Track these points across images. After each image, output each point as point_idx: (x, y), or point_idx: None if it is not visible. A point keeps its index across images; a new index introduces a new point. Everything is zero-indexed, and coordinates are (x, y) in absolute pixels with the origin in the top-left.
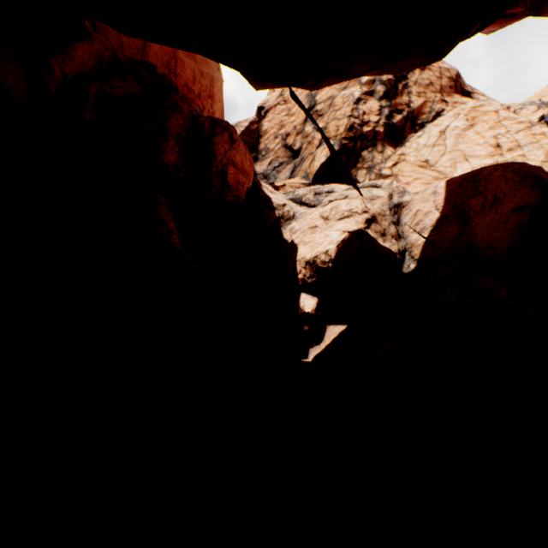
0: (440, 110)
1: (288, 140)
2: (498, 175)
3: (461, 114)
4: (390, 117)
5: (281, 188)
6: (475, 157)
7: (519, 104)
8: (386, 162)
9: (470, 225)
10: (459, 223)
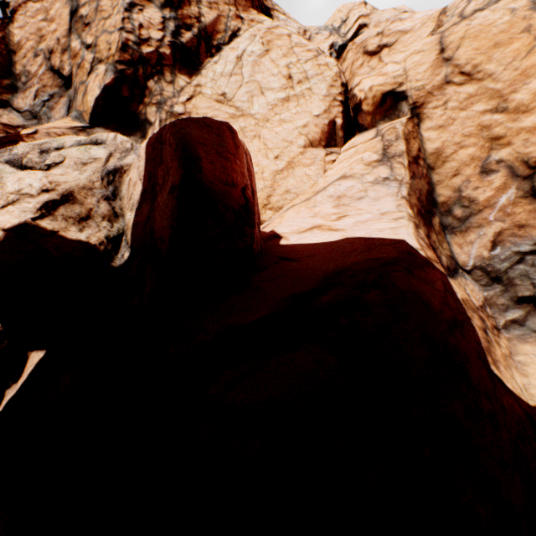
0: (236, 29)
1: (53, 61)
2: (169, 139)
3: (257, 36)
4: (177, 34)
5: (27, 138)
6: (270, 91)
7: (316, 28)
8: (180, 95)
9: (155, 205)
10: (152, 200)
